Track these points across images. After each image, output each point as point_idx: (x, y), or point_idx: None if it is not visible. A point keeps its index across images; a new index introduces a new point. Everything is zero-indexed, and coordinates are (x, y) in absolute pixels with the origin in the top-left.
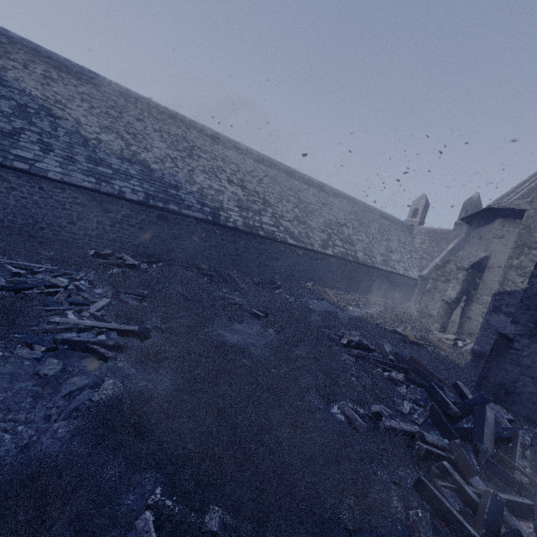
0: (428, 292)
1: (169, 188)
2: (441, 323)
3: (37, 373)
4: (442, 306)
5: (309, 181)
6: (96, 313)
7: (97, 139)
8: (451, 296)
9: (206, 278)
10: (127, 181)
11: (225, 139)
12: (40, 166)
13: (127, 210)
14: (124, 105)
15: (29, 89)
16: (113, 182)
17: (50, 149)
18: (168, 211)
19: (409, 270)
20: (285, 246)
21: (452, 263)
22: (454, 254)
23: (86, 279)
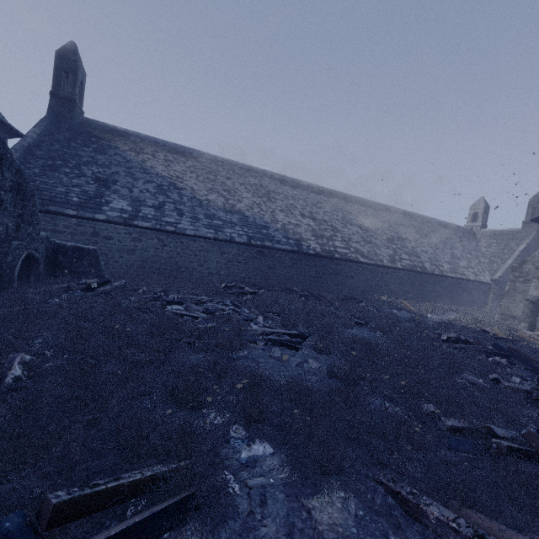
0: (507, 294)
1: (261, 229)
2: (528, 322)
3: (270, 356)
4: (526, 305)
5: (365, 203)
6: (265, 324)
7: (207, 200)
8: (535, 295)
9: (304, 298)
10: (233, 228)
11: (290, 180)
12: (180, 227)
13: (236, 250)
14: (216, 169)
15: (160, 172)
16: (225, 230)
17: (182, 213)
18: (264, 247)
19: (479, 275)
20: (358, 264)
21: (529, 264)
22: (527, 254)
23: (230, 305)
